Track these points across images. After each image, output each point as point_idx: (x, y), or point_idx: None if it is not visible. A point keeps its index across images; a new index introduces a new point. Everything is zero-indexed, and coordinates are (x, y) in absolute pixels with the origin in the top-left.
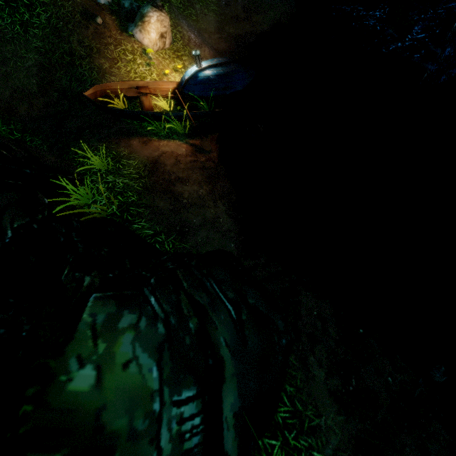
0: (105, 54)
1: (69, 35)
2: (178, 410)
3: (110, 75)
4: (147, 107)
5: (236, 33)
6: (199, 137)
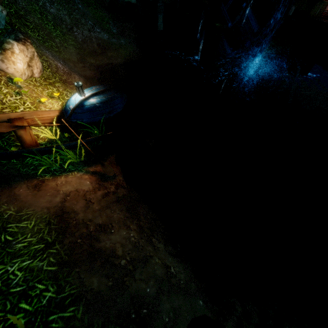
0: None
1: None
2: None
3: None
4: (29, 142)
5: (97, 63)
6: (100, 164)
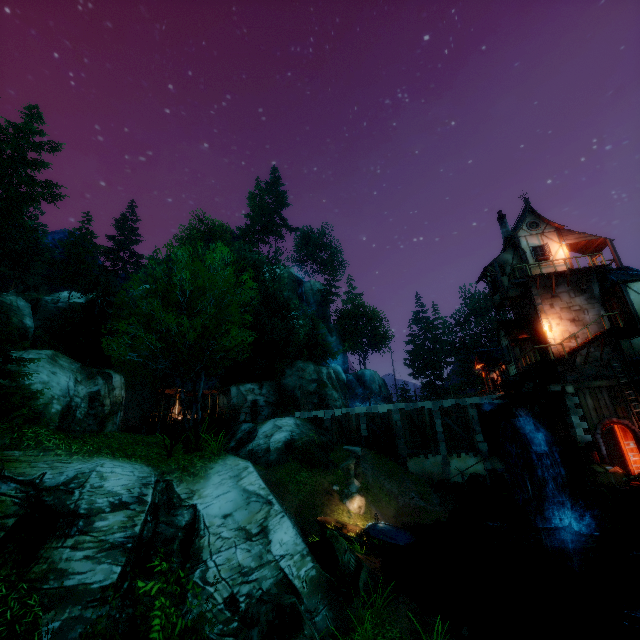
0: (330, 507)
1: (316, 497)
2: (350, 556)
3: (329, 516)
4: (344, 532)
5: (407, 520)
6: (370, 553)
